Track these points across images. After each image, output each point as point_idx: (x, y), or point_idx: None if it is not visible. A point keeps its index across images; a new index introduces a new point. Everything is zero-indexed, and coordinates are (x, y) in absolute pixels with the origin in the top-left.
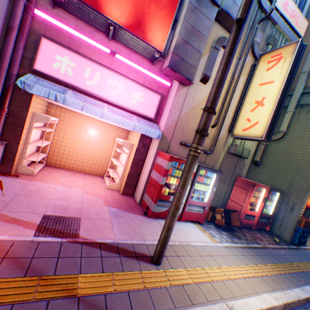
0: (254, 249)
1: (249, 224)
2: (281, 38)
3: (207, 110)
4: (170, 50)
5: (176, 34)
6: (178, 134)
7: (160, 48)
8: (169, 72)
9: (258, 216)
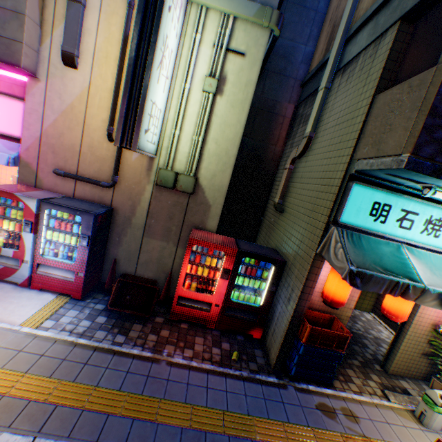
0: (104, 354)
1: (197, 316)
2: None
3: None
4: None
5: None
6: (50, 157)
7: None
8: None
9: (222, 306)
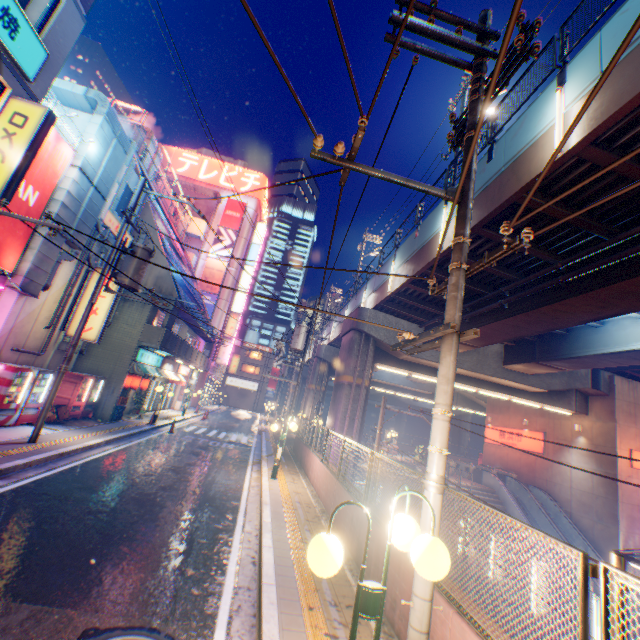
0: (87, 428)
1: (78, 414)
2: None
3: (75, 346)
4: (21, 271)
5: (30, 259)
6: (13, 340)
7: (12, 270)
8: (19, 290)
9: (86, 405)
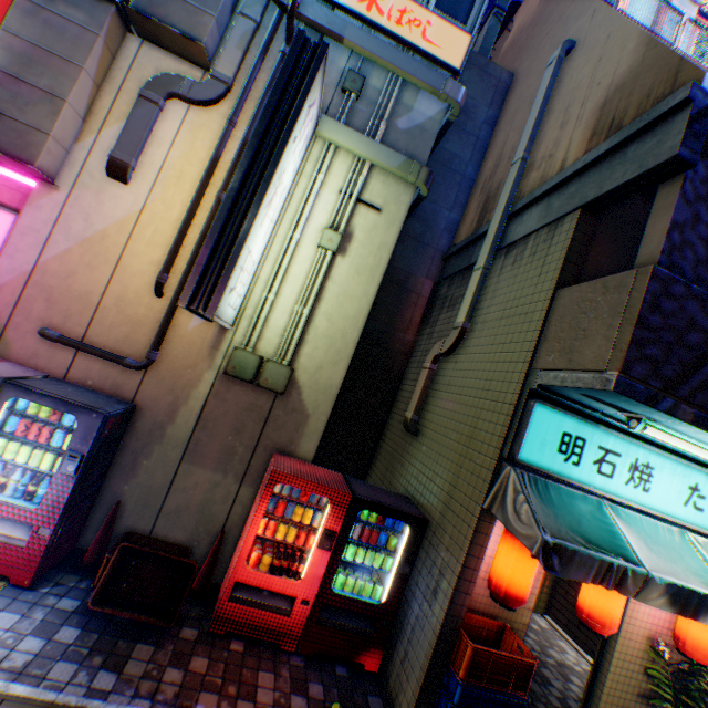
0: None
1: (265, 625)
2: (394, 76)
3: None
4: None
5: None
6: (39, 306)
7: None
8: None
9: (315, 603)
